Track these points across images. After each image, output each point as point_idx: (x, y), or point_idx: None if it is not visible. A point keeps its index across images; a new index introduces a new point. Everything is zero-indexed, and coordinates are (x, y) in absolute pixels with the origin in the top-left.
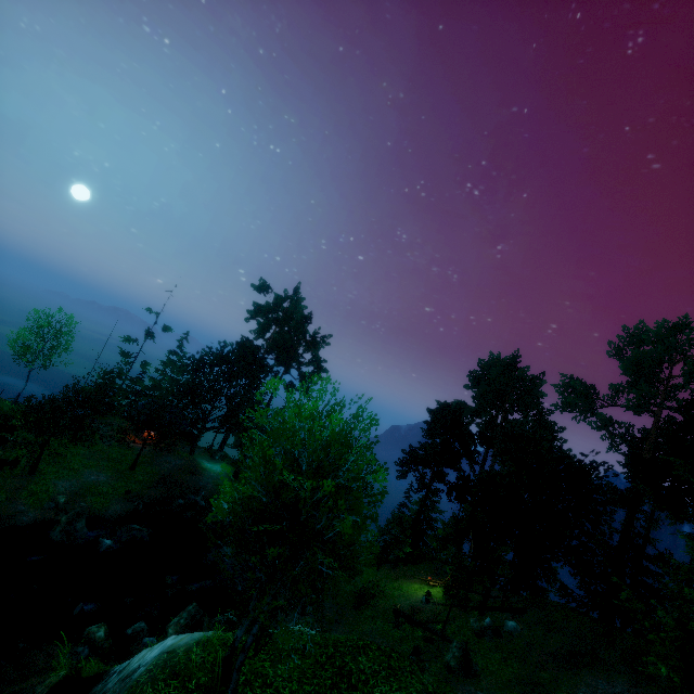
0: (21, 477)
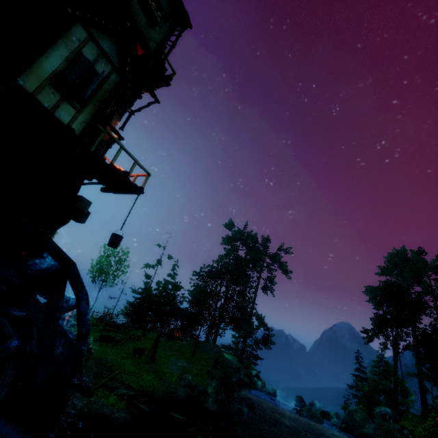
0: (149, 363)
